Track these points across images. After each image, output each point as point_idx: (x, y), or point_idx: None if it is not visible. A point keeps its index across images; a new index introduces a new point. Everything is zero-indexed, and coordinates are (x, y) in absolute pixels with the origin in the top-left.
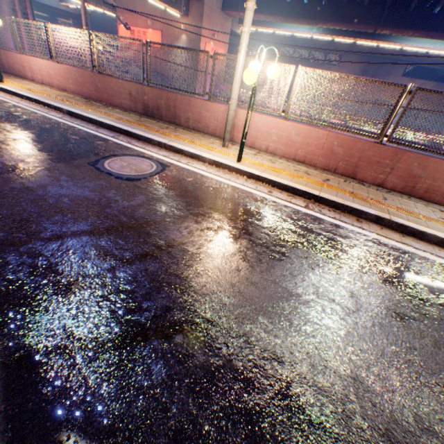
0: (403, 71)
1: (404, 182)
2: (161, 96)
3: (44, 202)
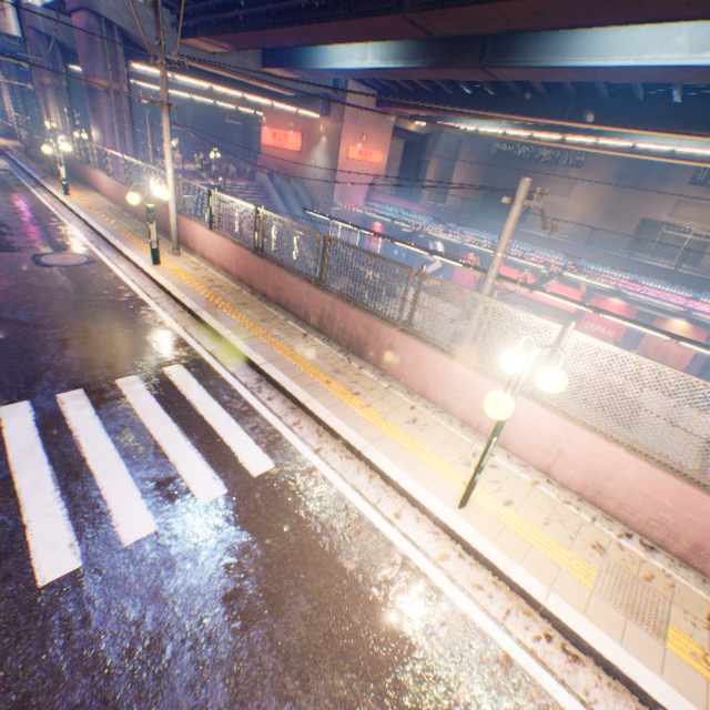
0: (691, 175)
1: (276, 293)
2: (159, 210)
3: None
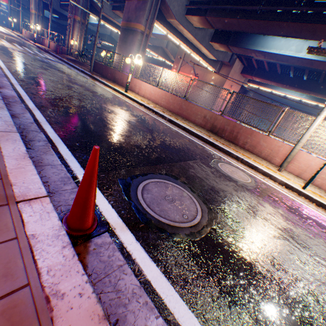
0: None
1: None
2: (229, 124)
3: (218, 193)
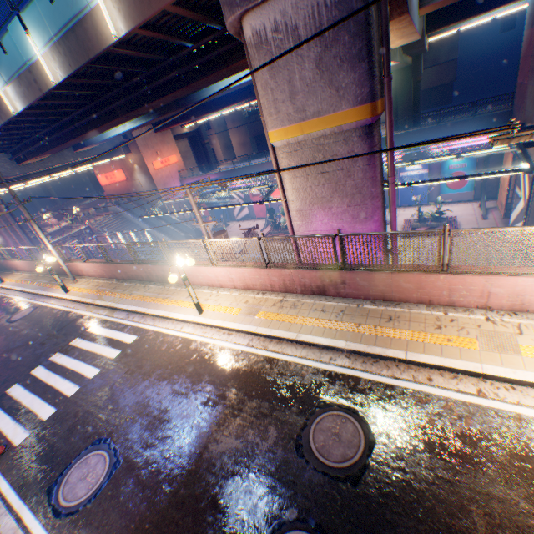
0: None
1: (127, 275)
2: (57, 265)
3: None
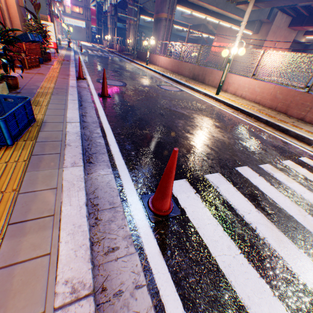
0: None
1: None
2: (201, 70)
3: (138, 87)
